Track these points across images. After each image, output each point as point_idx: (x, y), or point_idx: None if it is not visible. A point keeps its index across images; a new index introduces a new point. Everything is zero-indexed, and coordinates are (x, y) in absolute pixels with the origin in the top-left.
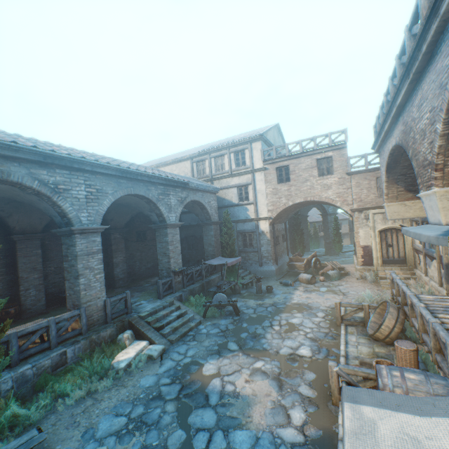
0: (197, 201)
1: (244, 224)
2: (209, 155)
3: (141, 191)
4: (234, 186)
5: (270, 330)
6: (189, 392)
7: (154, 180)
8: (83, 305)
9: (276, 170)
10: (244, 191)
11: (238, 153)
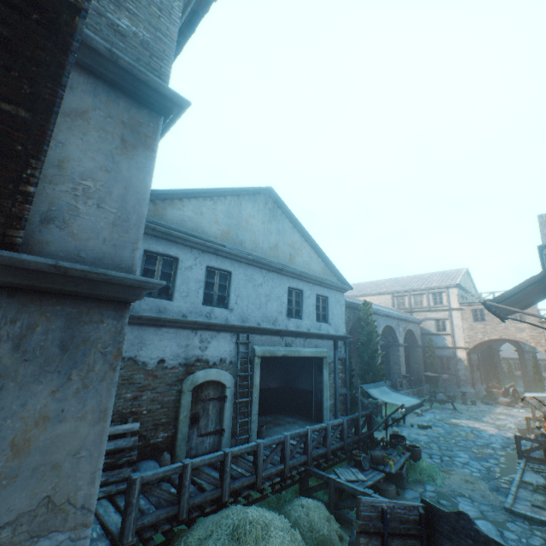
0: (409, 329)
1: (441, 350)
2: (408, 293)
3: (390, 323)
4: (432, 319)
5: (484, 417)
6: (450, 423)
7: (394, 317)
8: None
9: (471, 311)
10: (441, 323)
11: (435, 294)
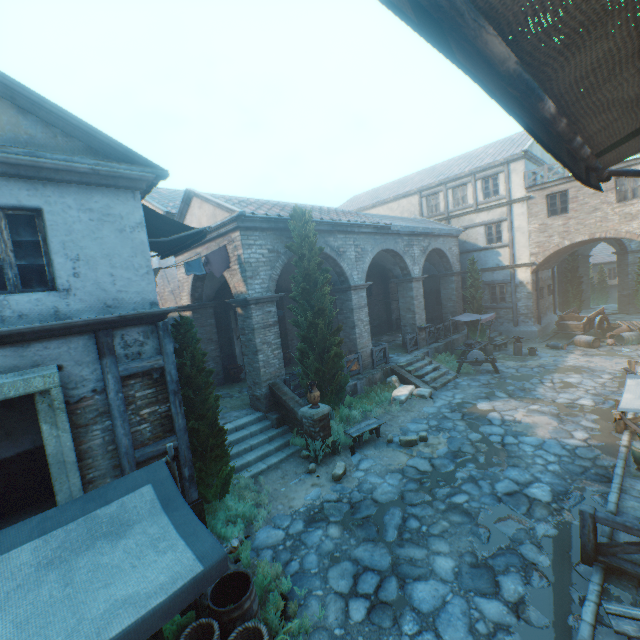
0: (437, 249)
1: (493, 274)
2: (444, 186)
3: (390, 245)
4: (480, 224)
5: (540, 386)
6: (471, 417)
7: (401, 232)
8: (358, 351)
9: (546, 199)
10: (494, 230)
11: (487, 180)
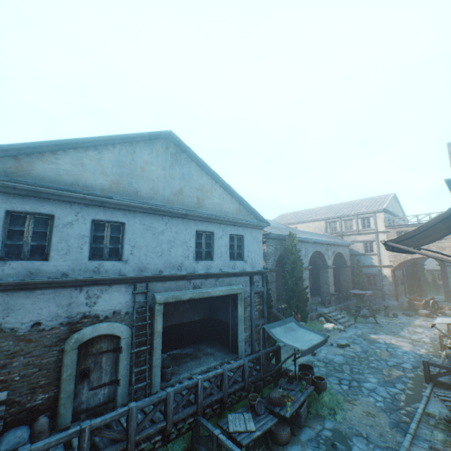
0: (339, 252)
1: (368, 269)
2: (340, 218)
3: (318, 249)
4: (360, 241)
5: (402, 331)
6: (369, 340)
7: (323, 243)
8: None
9: (396, 233)
10: (369, 245)
11: (363, 219)
